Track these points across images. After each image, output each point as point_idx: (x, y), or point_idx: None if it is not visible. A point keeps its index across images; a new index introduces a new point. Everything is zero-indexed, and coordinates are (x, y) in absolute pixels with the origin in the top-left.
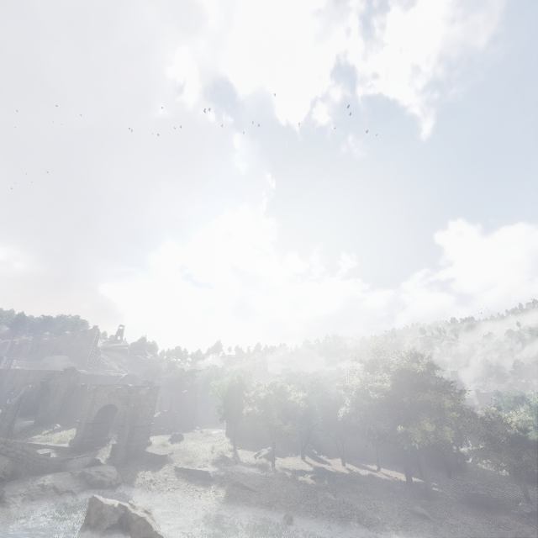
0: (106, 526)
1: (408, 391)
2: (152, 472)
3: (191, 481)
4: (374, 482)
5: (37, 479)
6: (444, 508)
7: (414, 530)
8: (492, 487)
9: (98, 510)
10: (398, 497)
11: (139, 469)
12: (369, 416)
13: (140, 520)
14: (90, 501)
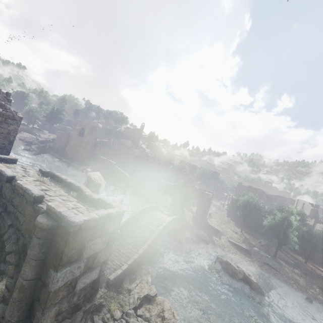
0: (238, 278)
1: None
2: (219, 239)
3: (240, 251)
4: None
5: (184, 233)
6: None
7: None
8: None
9: (232, 269)
10: None
11: (211, 234)
12: None
13: (255, 284)
14: (225, 262)
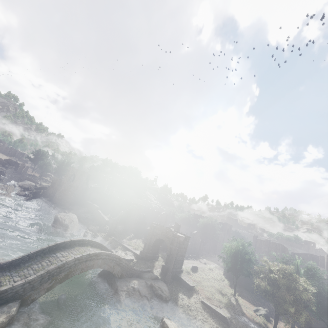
0: None
1: None
2: (187, 298)
3: (213, 318)
4: None
5: (131, 281)
6: None
7: None
8: None
9: None
10: None
11: (179, 290)
12: None
13: None
14: (163, 324)
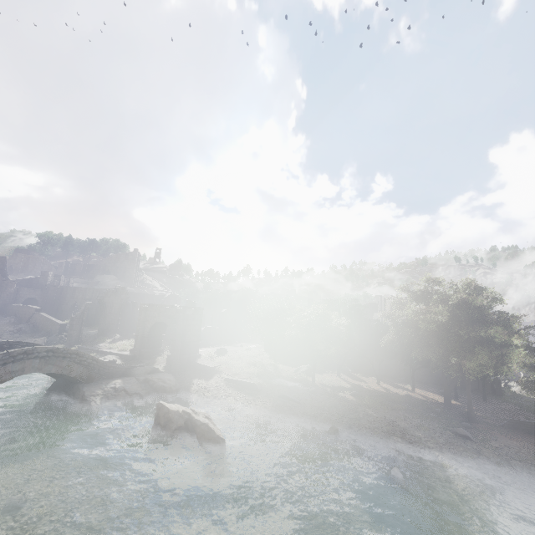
0: (174, 427)
1: (465, 324)
2: (205, 381)
3: (240, 390)
4: (413, 403)
5: (109, 383)
6: (486, 431)
7: (457, 449)
8: (532, 413)
9: (166, 414)
10: (438, 417)
11: (193, 377)
12: (415, 345)
13: (204, 426)
14: (157, 406)
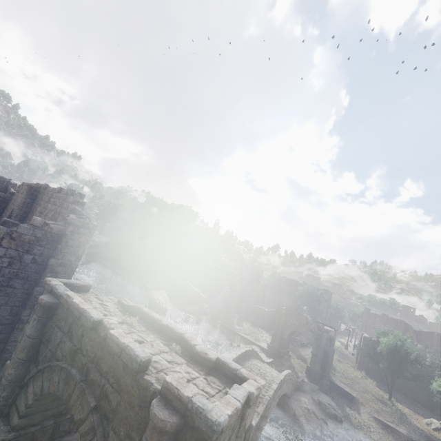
0: None
1: None
2: (357, 413)
3: None
4: None
5: (300, 400)
6: None
7: None
8: None
9: None
10: None
11: (342, 403)
12: None
13: None
14: None
